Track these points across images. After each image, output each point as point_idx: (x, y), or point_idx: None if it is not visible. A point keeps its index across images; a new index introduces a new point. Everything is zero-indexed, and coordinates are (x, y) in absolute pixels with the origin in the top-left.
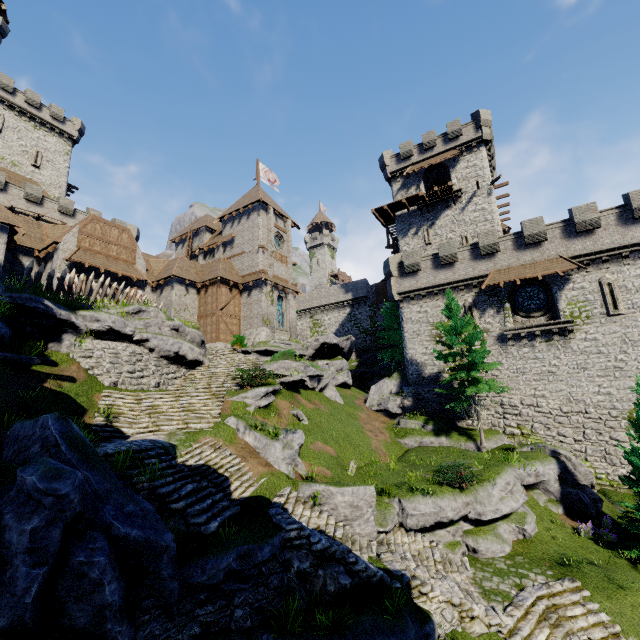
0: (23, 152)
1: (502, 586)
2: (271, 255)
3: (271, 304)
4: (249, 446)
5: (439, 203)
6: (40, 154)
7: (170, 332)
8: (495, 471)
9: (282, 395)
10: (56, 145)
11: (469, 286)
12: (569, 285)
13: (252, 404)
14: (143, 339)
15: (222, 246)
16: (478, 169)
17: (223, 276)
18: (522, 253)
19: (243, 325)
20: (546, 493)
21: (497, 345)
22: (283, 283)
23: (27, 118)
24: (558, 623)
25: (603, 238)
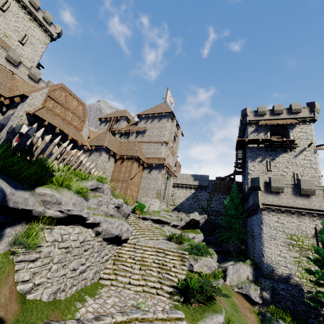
0: (15, 30)
1: None
2: (170, 149)
3: (163, 183)
4: None
5: (279, 147)
6: (27, 36)
7: (113, 209)
8: None
9: None
10: (40, 36)
11: (320, 215)
12: None
13: None
14: (95, 222)
15: (135, 133)
16: (308, 135)
17: (138, 155)
18: None
19: (140, 192)
20: None
21: None
22: (170, 169)
23: (26, 12)
24: None
25: None
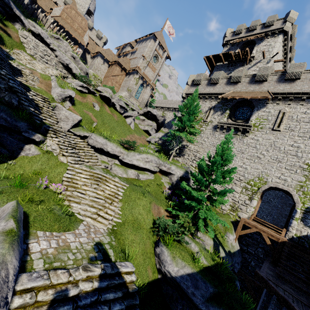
0: None
1: (98, 170)
2: (146, 62)
3: (135, 84)
4: (50, 85)
5: (239, 62)
6: None
7: (70, 57)
8: (147, 153)
9: (95, 97)
10: None
11: (217, 98)
12: (263, 109)
13: (74, 86)
14: (53, 49)
15: (131, 53)
16: (270, 47)
17: (119, 61)
18: (250, 85)
19: (120, 89)
20: (170, 180)
21: (211, 130)
22: (147, 79)
23: None
24: (98, 182)
25: (297, 86)
